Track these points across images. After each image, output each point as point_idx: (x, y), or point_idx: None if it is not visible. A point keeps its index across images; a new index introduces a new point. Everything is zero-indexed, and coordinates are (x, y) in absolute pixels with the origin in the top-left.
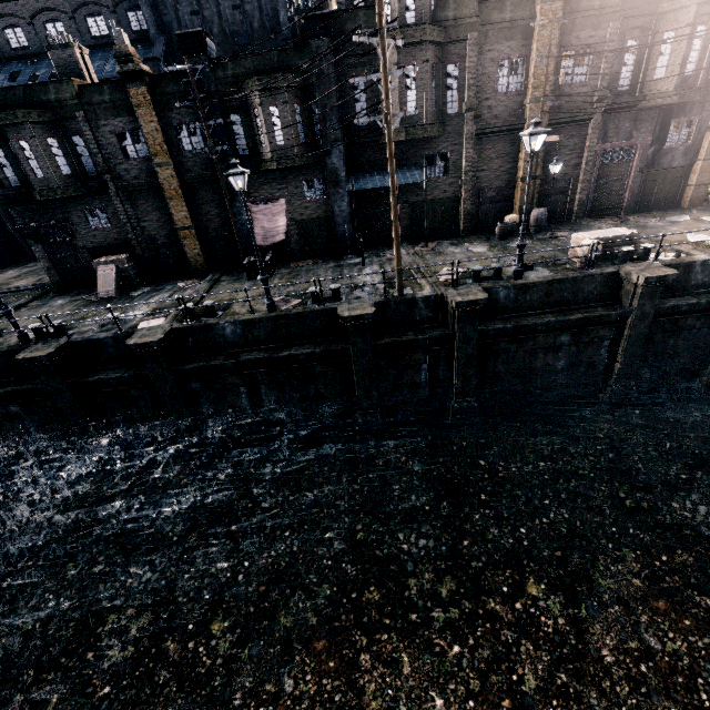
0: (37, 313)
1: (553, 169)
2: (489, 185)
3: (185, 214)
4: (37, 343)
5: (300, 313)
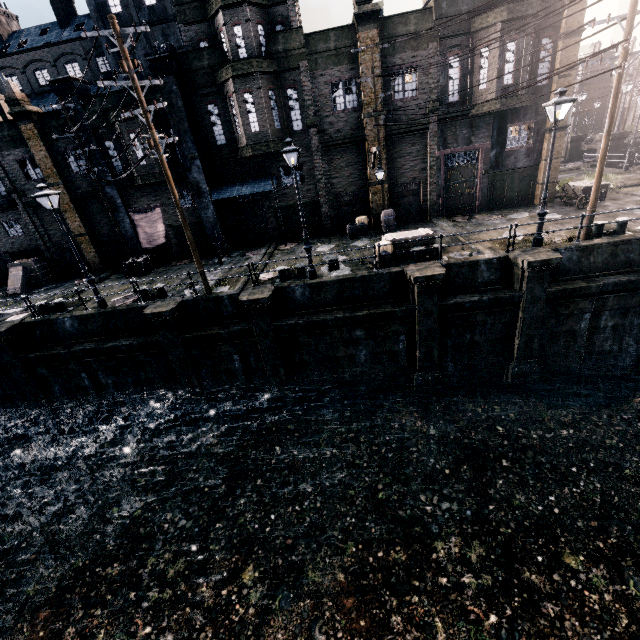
0: None
1: (376, 176)
2: (344, 190)
3: (79, 224)
4: None
5: (123, 309)
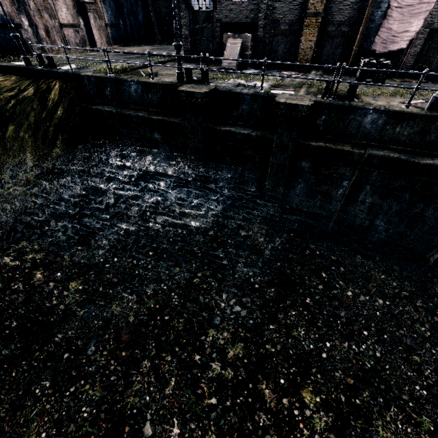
0: (175, 68)
1: None
2: None
3: None
4: (190, 83)
5: None
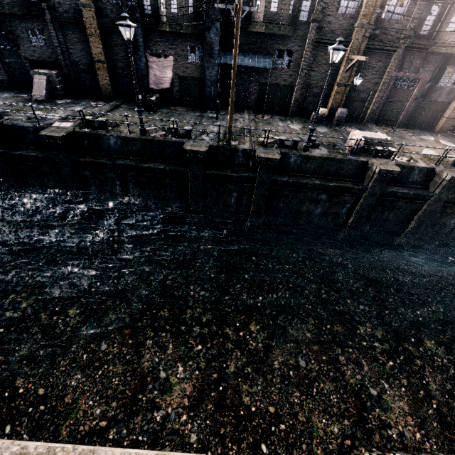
0: None
1: (355, 81)
2: (316, 83)
3: (100, 50)
4: None
5: (160, 140)
